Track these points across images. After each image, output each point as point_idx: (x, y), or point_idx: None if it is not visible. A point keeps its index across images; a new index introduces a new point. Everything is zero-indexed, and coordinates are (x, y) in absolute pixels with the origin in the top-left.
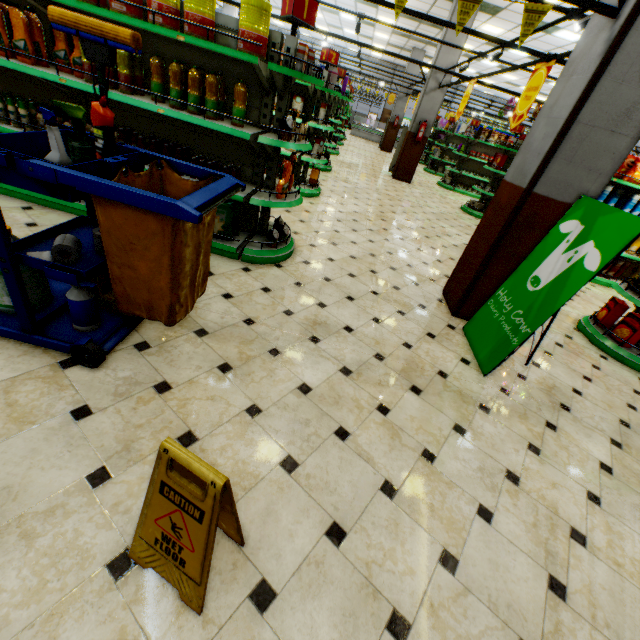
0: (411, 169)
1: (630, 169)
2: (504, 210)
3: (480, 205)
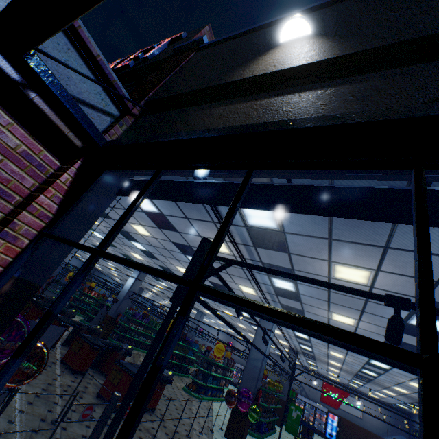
0: None
1: None
2: (283, 404)
3: None
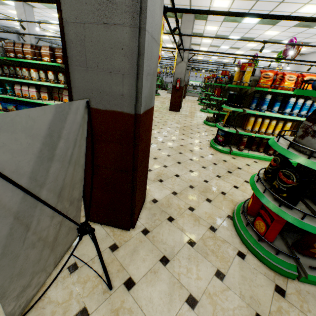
0: (177, 104)
1: (281, 81)
2: None
3: (212, 118)
